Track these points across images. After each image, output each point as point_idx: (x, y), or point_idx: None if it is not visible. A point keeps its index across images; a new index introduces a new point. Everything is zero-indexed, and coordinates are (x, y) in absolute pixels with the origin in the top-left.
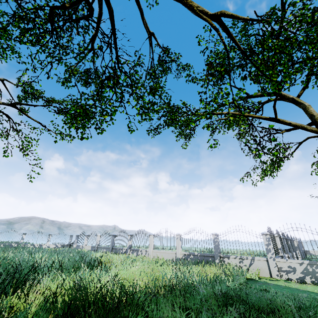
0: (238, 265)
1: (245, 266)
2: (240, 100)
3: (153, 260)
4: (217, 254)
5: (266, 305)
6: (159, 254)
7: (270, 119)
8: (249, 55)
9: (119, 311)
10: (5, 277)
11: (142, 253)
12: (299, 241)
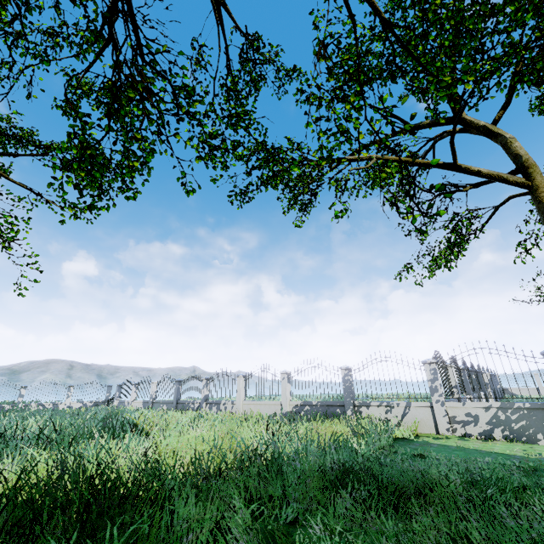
0: (383, 416)
1: (395, 418)
2: (395, 135)
3: (243, 417)
4: (350, 401)
5: (410, 483)
6: (254, 407)
7: (444, 165)
8: None
9: (121, 514)
10: None
11: (226, 408)
12: (492, 374)
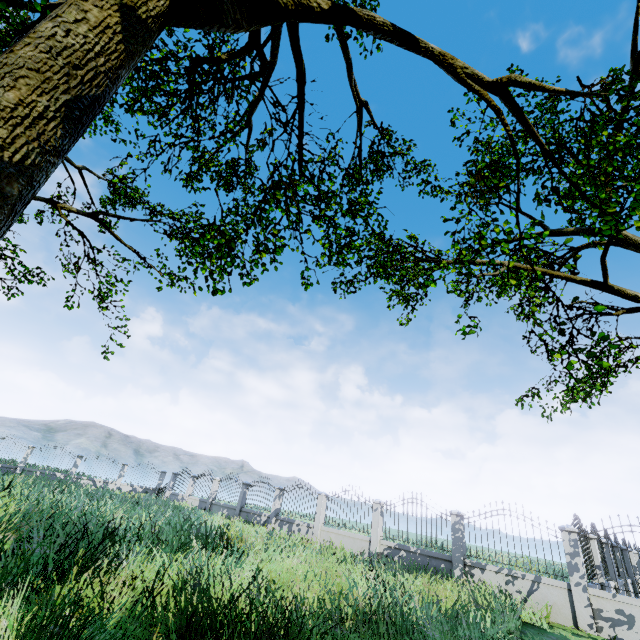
0: (502, 588)
1: (518, 593)
2: None
3: (322, 547)
4: (459, 557)
5: None
6: (335, 537)
7: (591, 283)
8: (554, 151)
9: None
10: (63, 541)
11: (300, 530)
12: None
